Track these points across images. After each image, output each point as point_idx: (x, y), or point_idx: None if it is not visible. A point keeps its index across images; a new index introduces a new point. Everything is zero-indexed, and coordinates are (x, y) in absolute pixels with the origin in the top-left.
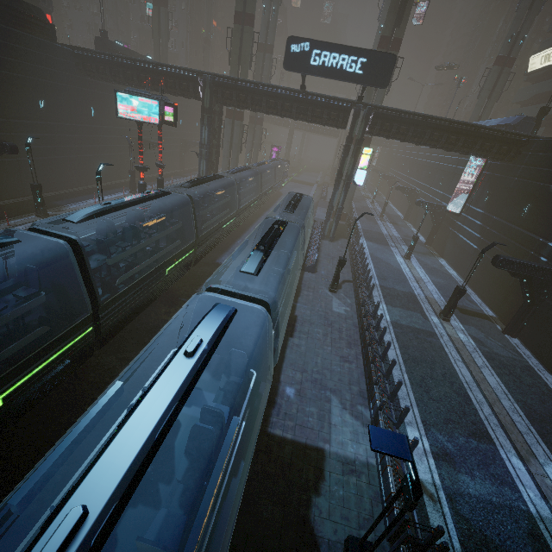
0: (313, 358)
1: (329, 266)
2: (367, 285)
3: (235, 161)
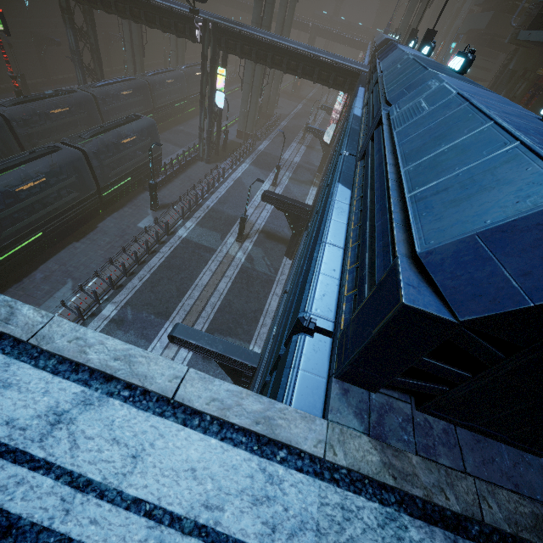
0: (80, 257)
1: (176, 188)
2: (189, 208)
3: (140, 66)
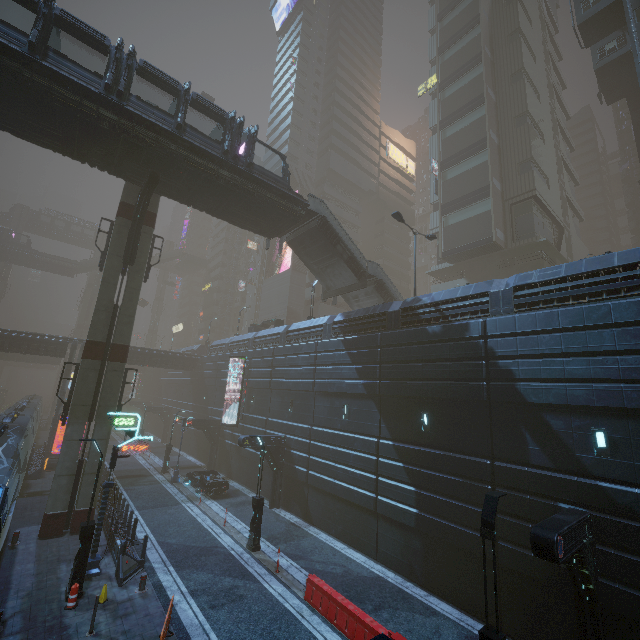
0: None
1: None
2: None
3: None
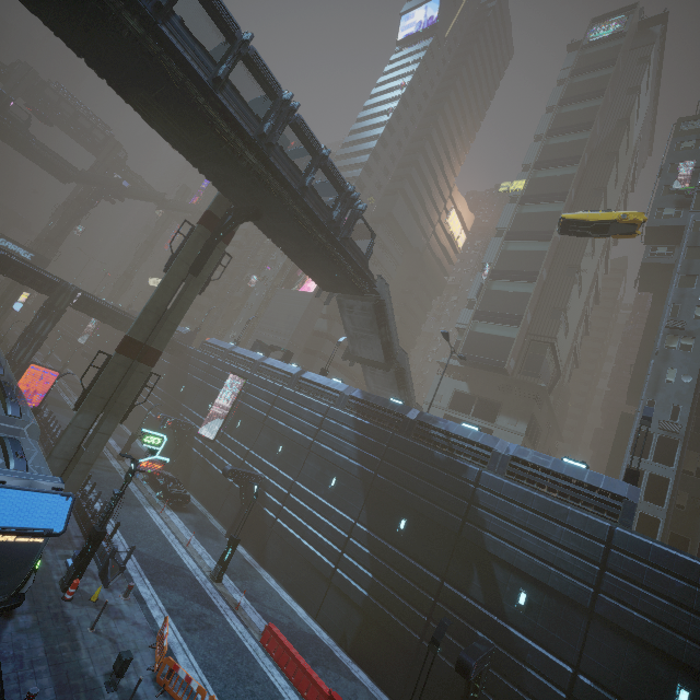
0: None
1: None
2: None
3: None
